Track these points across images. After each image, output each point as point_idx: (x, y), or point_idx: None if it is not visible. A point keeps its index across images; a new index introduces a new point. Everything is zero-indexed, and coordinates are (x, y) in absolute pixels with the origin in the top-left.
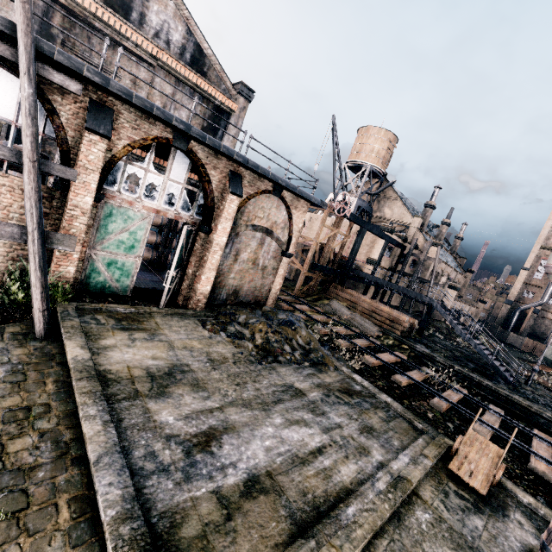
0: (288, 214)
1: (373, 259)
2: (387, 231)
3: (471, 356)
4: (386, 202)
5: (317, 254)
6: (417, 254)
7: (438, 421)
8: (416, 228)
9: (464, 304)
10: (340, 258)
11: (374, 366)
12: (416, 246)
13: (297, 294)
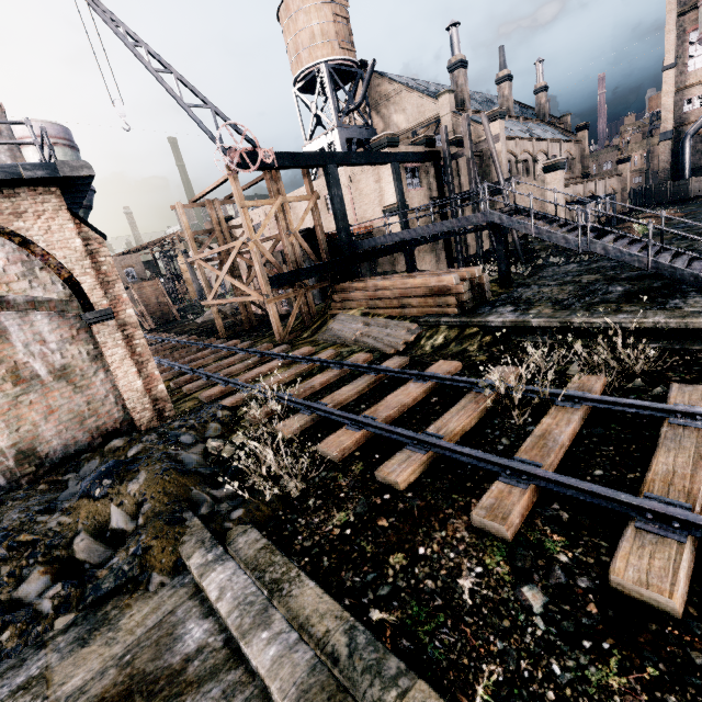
0: (6, 239)
1: (391, 205)
2: (384, 146)
3: (618, 267)
4: (389, 105)
5: (273, 259)
6: (458, 151)
7: (491, 602)
8: (450, 115)
9: (591, 183)
10: (324, 239)
11: (351, 455)
12: (458, 141)
13: (282, 339)
